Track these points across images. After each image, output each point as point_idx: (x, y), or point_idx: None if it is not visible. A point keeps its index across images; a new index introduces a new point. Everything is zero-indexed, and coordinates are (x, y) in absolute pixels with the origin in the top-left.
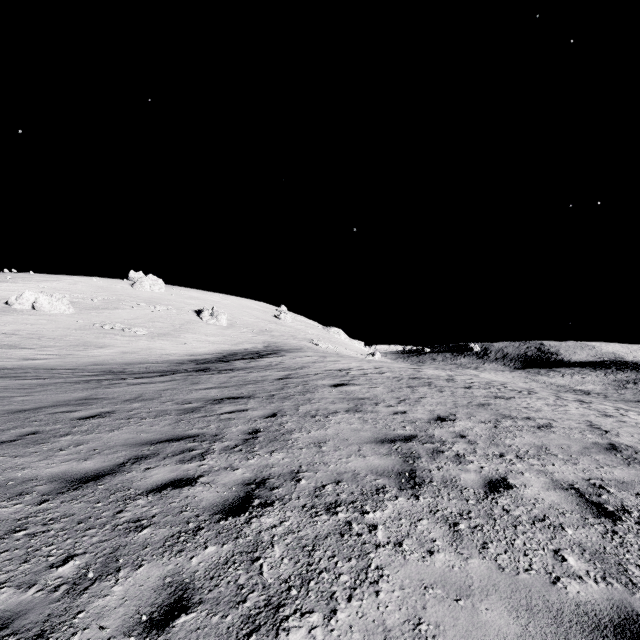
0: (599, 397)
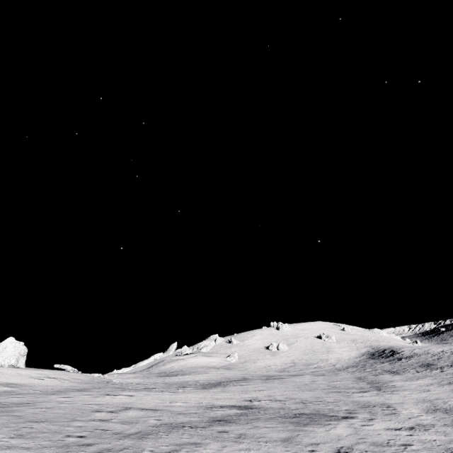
0: None
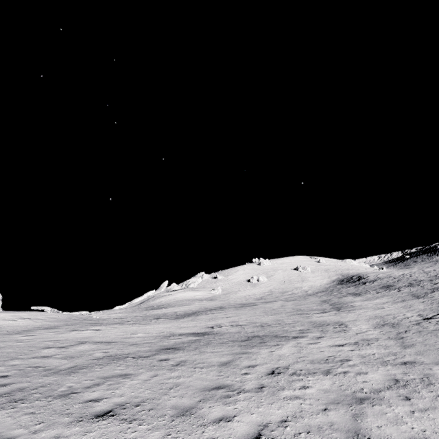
0: None
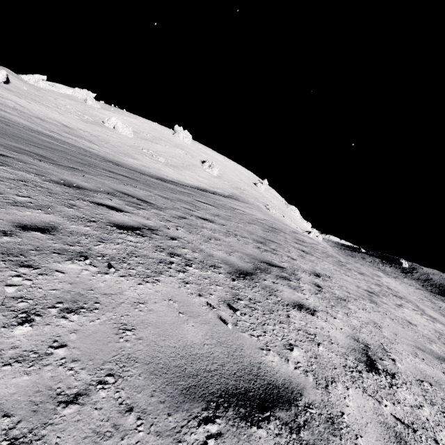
0: None
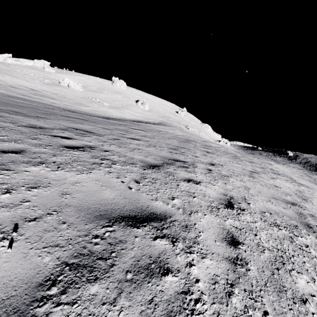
0: None
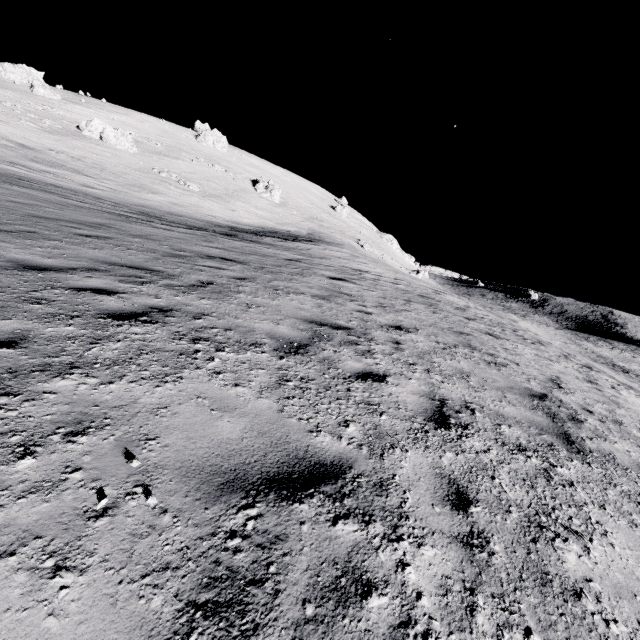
0: (635, 378)
